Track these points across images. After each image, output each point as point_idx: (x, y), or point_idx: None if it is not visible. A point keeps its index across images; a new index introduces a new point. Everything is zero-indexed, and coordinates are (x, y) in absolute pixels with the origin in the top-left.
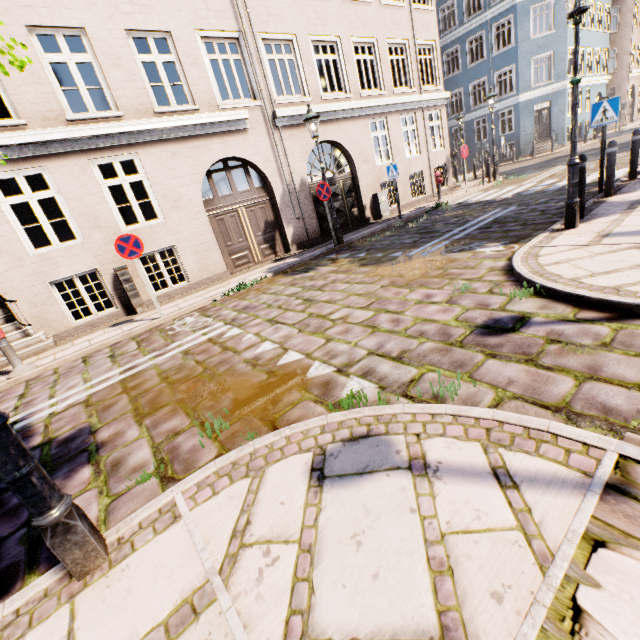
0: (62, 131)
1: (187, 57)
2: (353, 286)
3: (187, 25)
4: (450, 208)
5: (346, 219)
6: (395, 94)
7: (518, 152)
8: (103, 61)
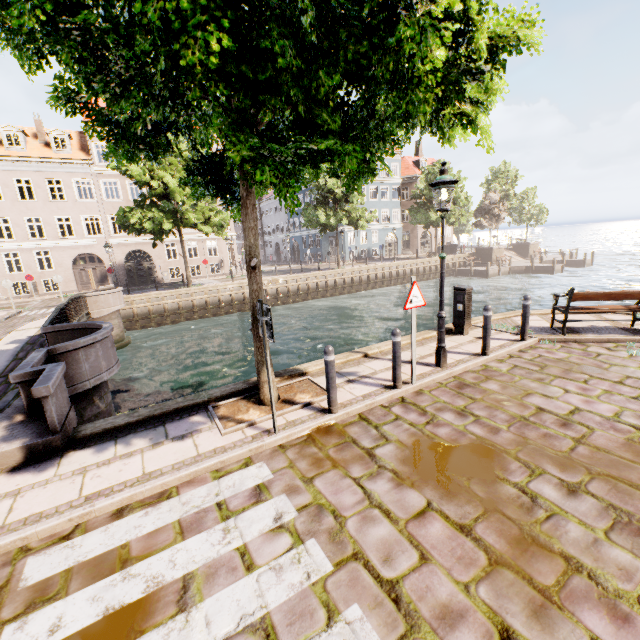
0: (26, 243)
1: (76, 223)
2: None
3: (78, 214)
4: (174, 284)
5: (147, 280)
6: (183, 233)
7: (322, 259)
8: (45, 225)
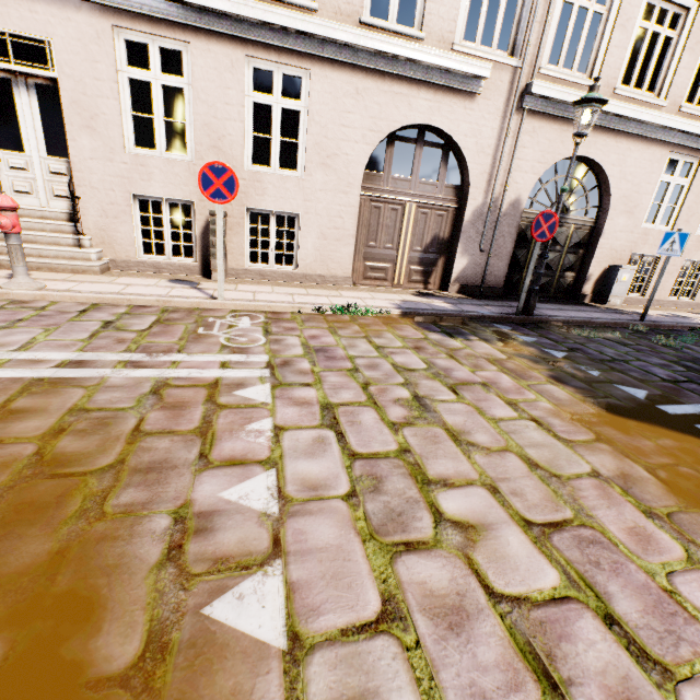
0: None
1: None
2: (523, 424)
3: None
4: None
5: (550, 282)
6: None
7: None
8: None
